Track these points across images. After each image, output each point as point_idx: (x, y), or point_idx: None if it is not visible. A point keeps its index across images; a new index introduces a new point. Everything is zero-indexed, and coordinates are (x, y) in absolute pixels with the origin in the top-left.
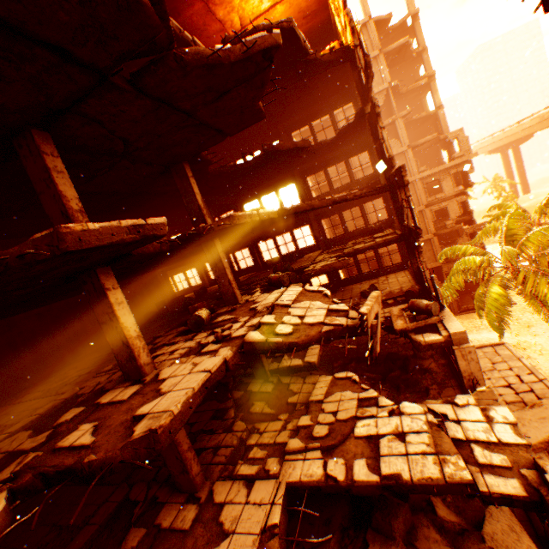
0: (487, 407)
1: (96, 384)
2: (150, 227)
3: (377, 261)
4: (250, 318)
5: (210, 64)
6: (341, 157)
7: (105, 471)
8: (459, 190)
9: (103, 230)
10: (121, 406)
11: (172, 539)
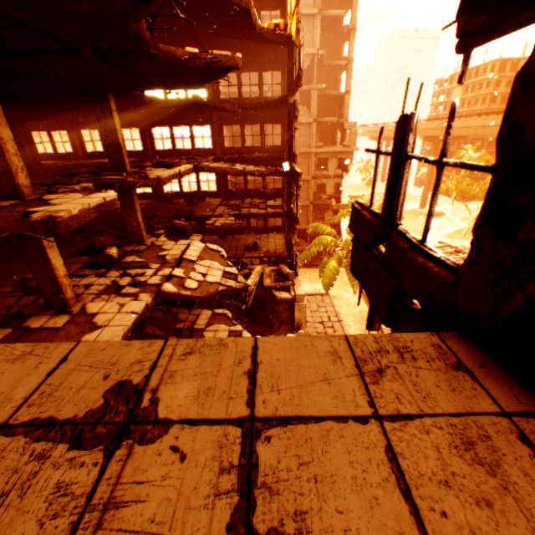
0: None
1: (7, 307)
2: (107, 204)
3: (265, 220)
4: (161, 266)
5: (178, 64)
6: (259, 120)
7: None
8: (339, 173)
9: (80, 214)
10: (58, 332)
11: None
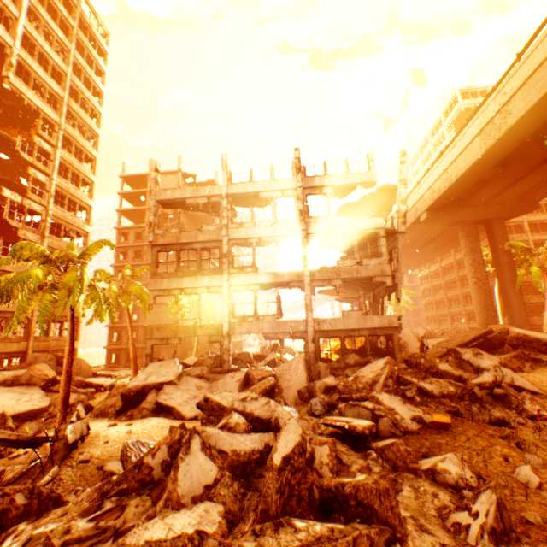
0: None
1: None
2: None
3: None
4: None
5: None
6: (74, 209)
7: None
8: None
9: None
10: None
11: None
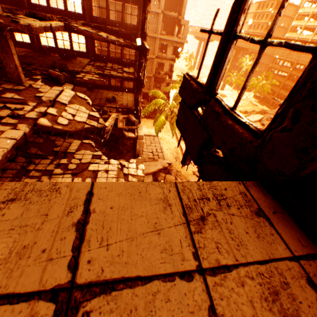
0: (139, 164)
1: None
2: None
3: (121, 82)
4: (38, 105)
5: None
6: None
7: None
8: (173, 57)
9: None
10: None
11: None
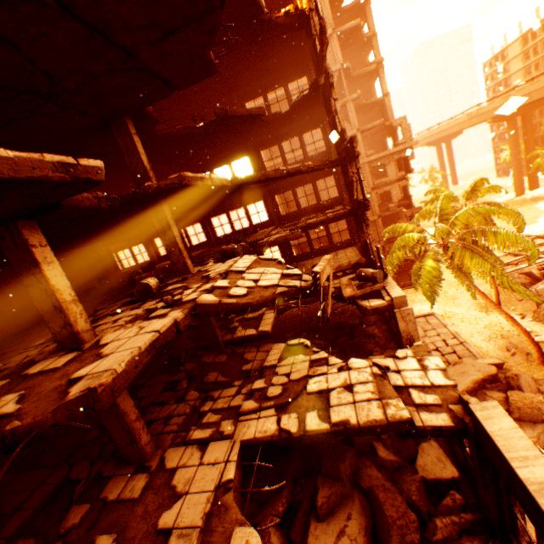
0: (423, 358)
1: (24, 358)
2: (83, 169)
3: (328, 237)
4: (203, 285)
5: None
6: (295, 132)
7: (34, 437)
8: (401, 175)
9: (19, 160)
10: (54, 374)
11: (120, 509)
